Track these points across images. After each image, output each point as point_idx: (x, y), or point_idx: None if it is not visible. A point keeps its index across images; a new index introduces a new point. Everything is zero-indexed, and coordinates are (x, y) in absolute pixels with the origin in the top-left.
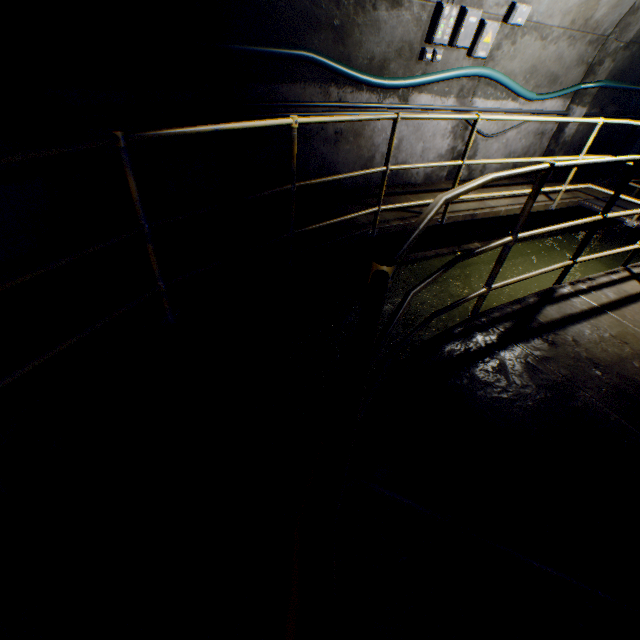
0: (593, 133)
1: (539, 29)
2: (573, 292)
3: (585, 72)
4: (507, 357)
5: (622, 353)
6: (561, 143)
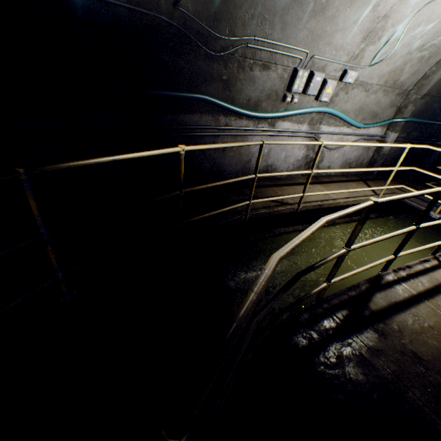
0: (403, 153)
1: (363, 85)
2: (396, 279)
3: (395, 111)
4: (344, 349)
5: (440, 346)
6: (381, 154)
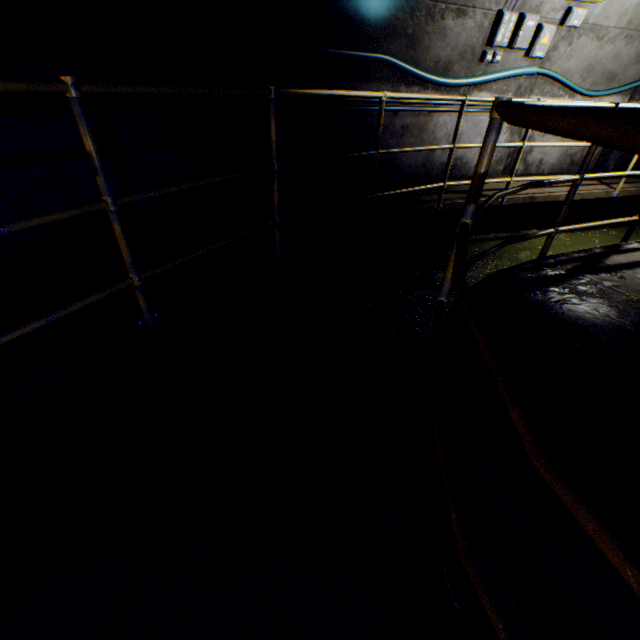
0: None
1: (595, 30)
2: None
3: None
4: (576, 283)
5: None
6: None
